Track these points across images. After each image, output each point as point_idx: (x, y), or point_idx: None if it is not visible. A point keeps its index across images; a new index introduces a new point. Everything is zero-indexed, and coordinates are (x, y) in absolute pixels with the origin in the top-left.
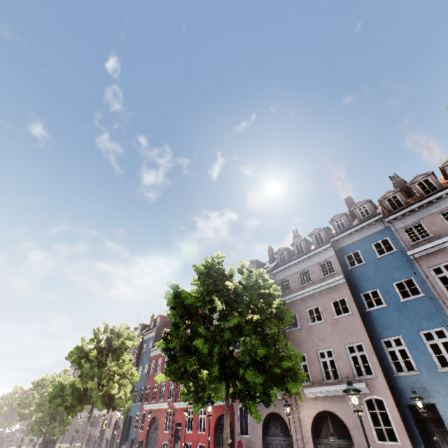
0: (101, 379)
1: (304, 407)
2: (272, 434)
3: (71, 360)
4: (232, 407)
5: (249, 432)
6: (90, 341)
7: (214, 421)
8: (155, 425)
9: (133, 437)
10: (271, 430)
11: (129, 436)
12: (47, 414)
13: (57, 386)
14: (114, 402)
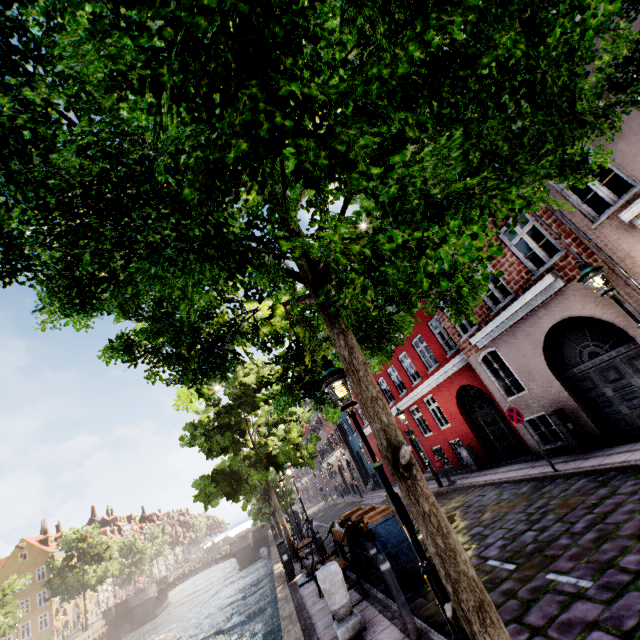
0: (244, 443)
1: None
2: (578, 361)
3: (189, 445)
4: (469, 368)
5: (524, 386)
6: (206, 409)
7: (453, 403)
8: None
9: (373, 471)
10: (570, 356)
11: (368, 471)
12: (259, 498)
13: (195, 481)
14: (279, 460)
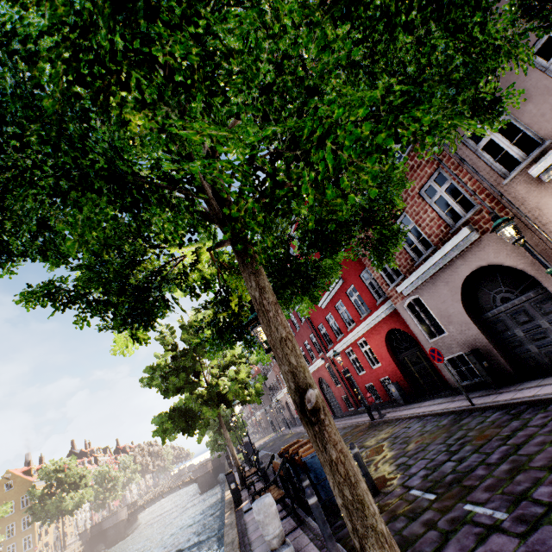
0: (198, 383)
1: (548, 208)
2: (492, 306)
3: (149, 386)
4: (396, 313)
5: (444, 329)
6: (165, 354)
7: (383, 345)
8: (325, 385)
9: None
10: (485, 301)
11: None
12: (215, 431)
13: (154, 418)
14: (228, 398)
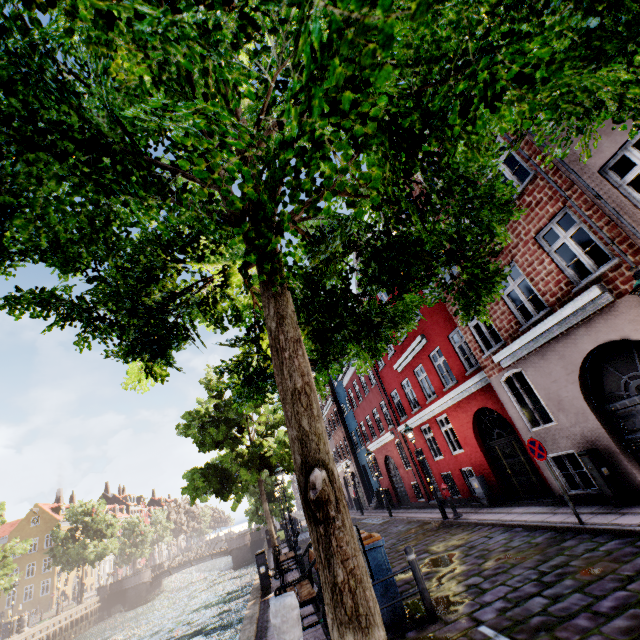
0: (240, 440)
1: None
2: (622, 394)
3: (185, 434)
4: (489, 389)
5: (552, 417)
6: (209, 400)
7: (469, 426)
8: (392, 465)
9: (378, 488)
10: (613, 387)
11: (373, 488)
12: (257, 499)
13: (186, 473)
14: (272, 463)
